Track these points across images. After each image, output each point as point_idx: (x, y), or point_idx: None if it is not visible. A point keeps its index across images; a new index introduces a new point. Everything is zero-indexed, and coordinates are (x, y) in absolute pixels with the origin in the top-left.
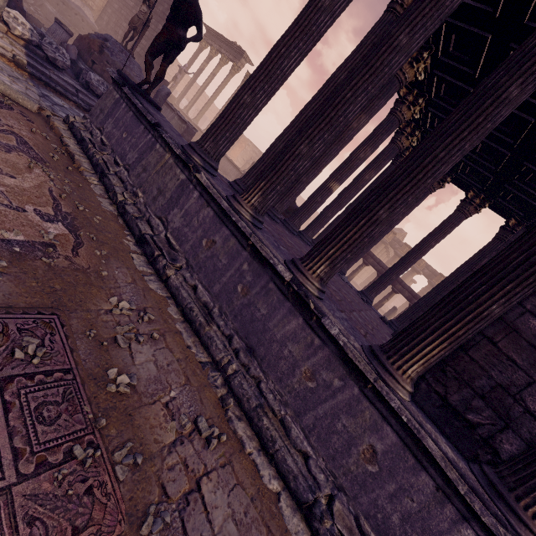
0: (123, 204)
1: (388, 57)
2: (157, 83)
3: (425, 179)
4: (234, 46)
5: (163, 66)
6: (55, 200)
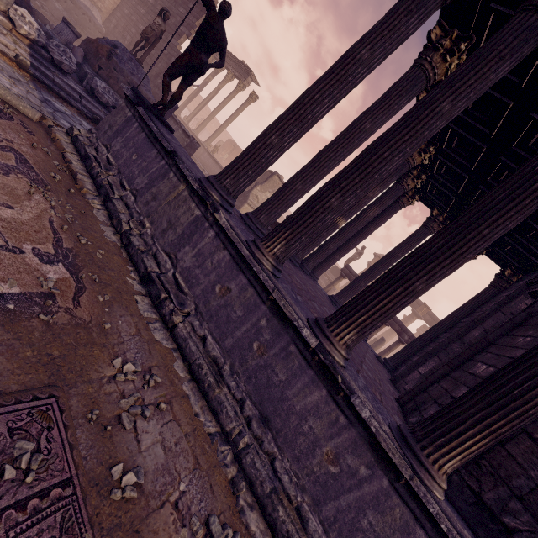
0: (128, 235)
1: (429, 121)
2: (173, 104)
3: (466, 254)
4: (242, 64)
5: (181, 88)
6: (56, 233)
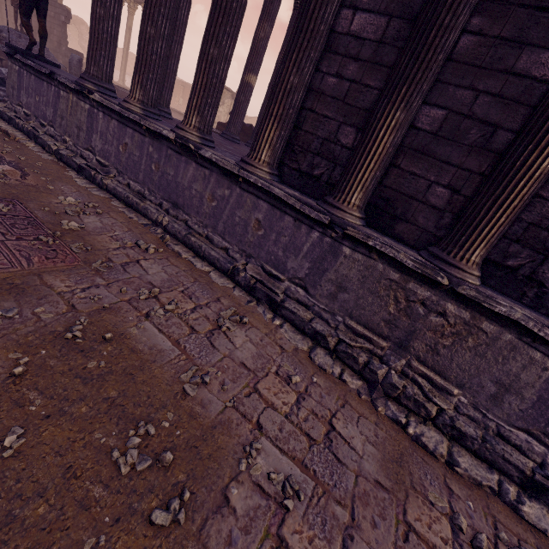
0: (57, 151)
1: None
2: (44, 41)
3: (230, 5)
4: None
5: (41, 22)
6: None
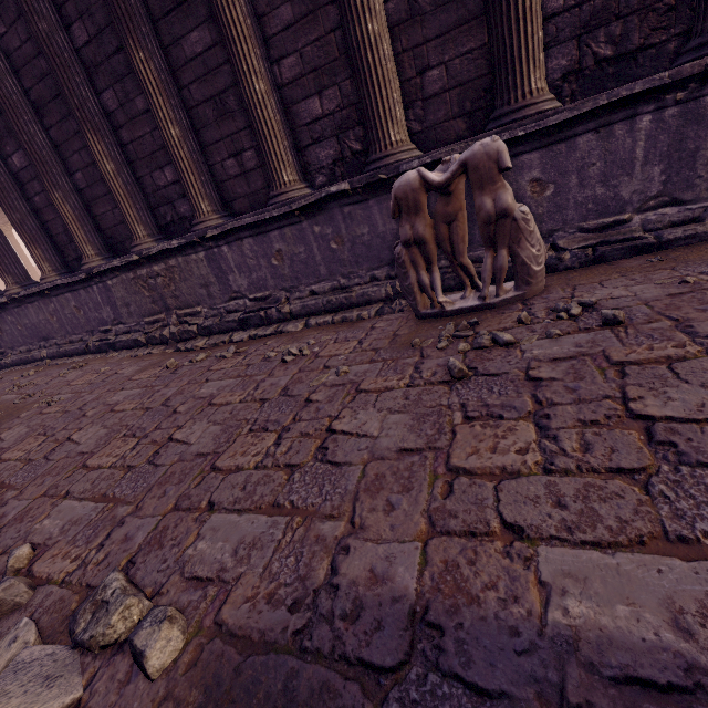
0: None
1: None
2: None
3: None
4: None
5: None
6: None
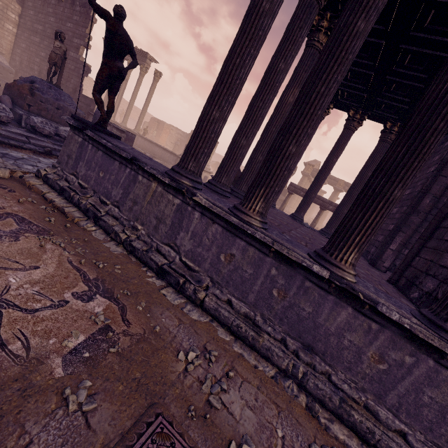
0: (129, 242)
1: (350, 45)
2: (110, 115)
3: (429, 151)
4: (137, 51)
5: (111, 99)
6: (79, 270)
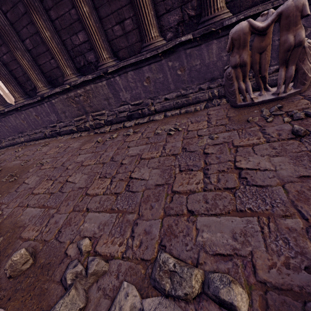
0: None
1: None
2: None
3: None
4: None
5: None
6: None
